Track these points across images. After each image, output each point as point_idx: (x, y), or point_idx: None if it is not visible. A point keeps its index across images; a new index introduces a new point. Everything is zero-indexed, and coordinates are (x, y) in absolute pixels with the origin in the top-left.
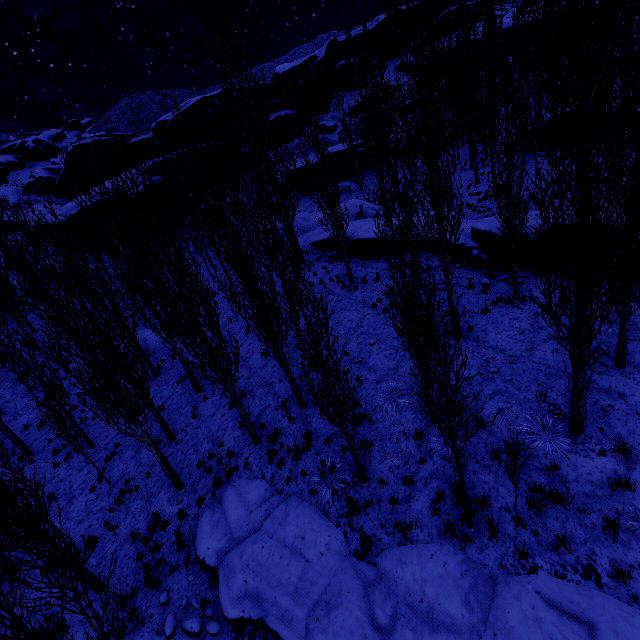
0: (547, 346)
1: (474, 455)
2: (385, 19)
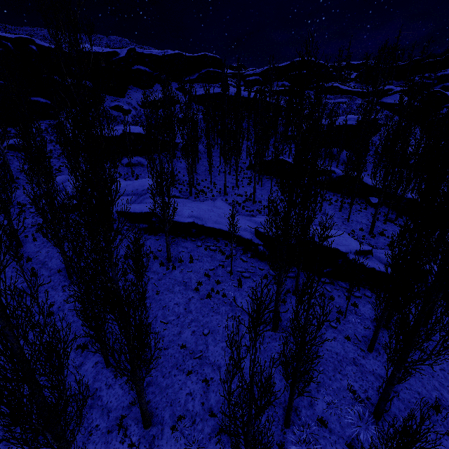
0: (329, 334)
1: None
2: (172, 54)
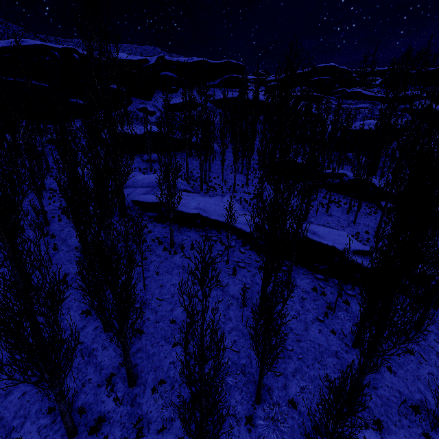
0: (315, 327)
1: (293, 438)
2: (197, 61)
